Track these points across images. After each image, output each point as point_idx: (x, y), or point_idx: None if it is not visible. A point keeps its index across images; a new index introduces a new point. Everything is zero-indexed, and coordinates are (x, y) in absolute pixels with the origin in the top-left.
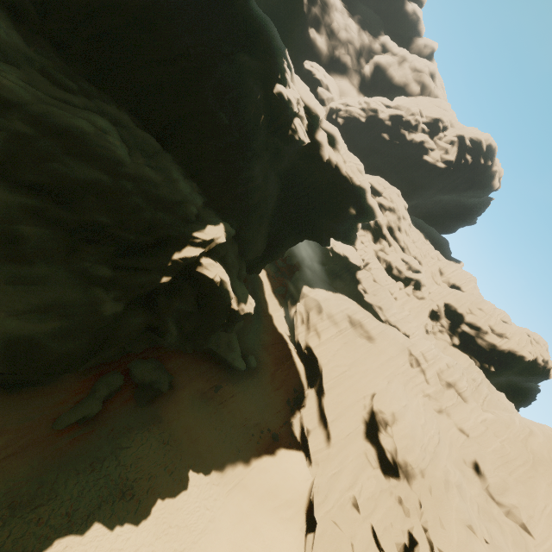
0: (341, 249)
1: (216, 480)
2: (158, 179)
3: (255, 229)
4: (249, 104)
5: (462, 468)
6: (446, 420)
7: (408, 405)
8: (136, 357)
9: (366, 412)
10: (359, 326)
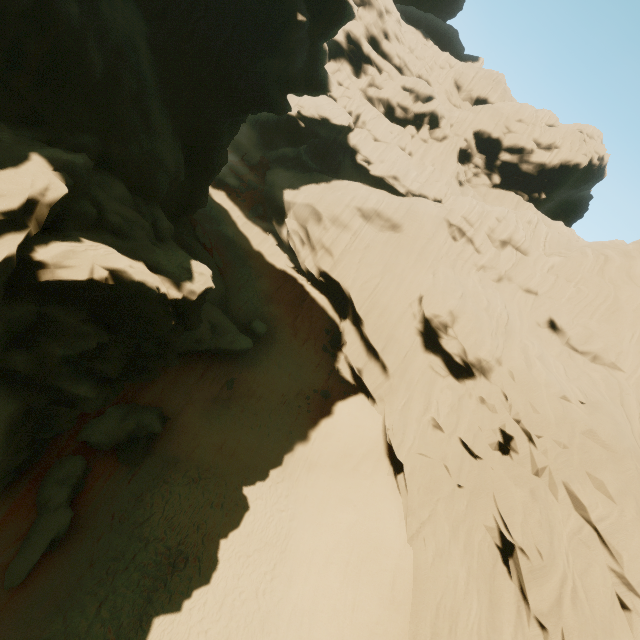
0: (313, 109)
1: (278, 478)
2: None
3: (140, 134)
4: None
5: (537, 333)
6: (508, 287)
7: (465, 293)
8: (83, 422)
9: (417, 322)
10: (376, 217)
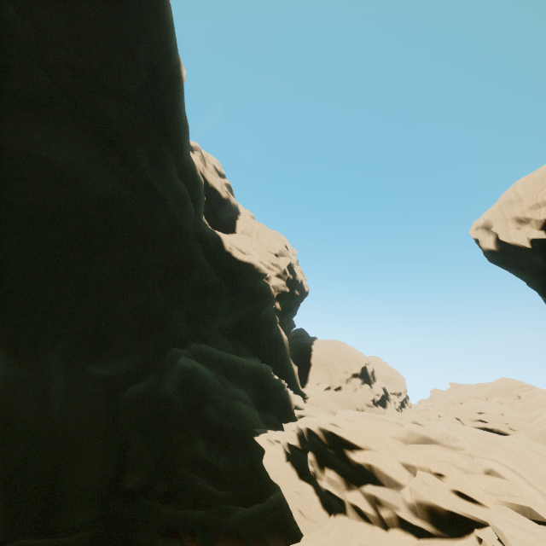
0: None
1: None
2: None
3: None
4: None
5: None
6: None
7: None
8: None
9: None
10: None
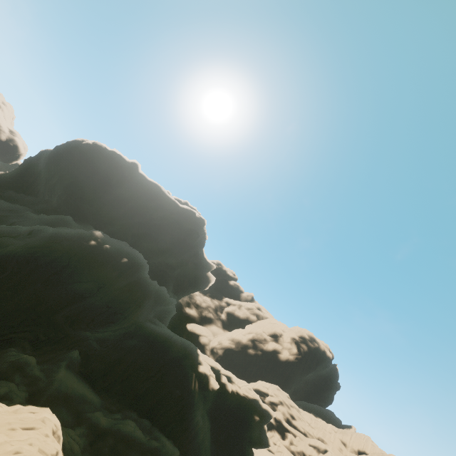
0: None
1: None
2: (159, 445)
3: None
4: (191, 381)
5: None
6: None
7: None
8: None
9: None
10: None
